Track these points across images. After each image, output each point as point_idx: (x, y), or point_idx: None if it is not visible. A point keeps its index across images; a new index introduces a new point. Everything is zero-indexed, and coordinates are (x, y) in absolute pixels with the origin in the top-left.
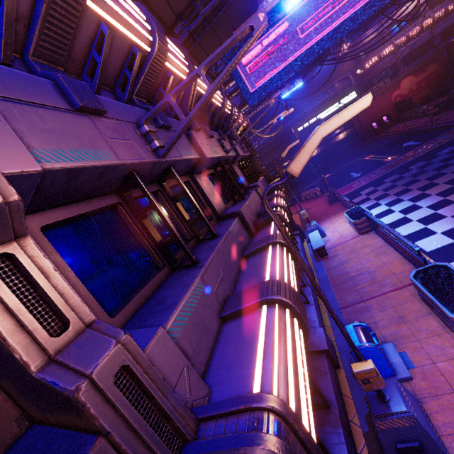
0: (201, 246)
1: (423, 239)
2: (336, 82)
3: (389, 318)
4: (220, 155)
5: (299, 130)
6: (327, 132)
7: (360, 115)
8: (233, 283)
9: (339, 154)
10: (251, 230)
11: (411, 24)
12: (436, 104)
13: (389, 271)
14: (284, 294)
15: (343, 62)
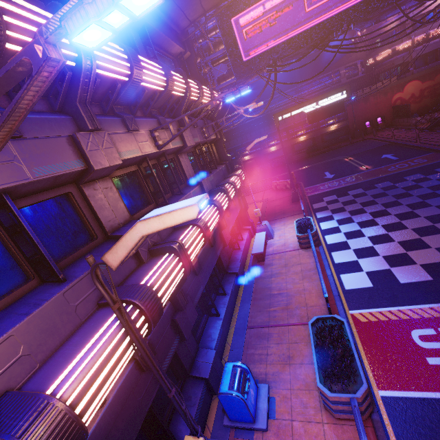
0: (32, 295)
1: (349, 273)
2: (343, 68)
3: (280, 355)
4: (143, 154)
5: (280, 119)
6: (147, 231)
7: (357, 110)
8: (44, 357)
9: (326, 145)
10: (141, 258)
11: (436, 21)
12: (430, 119)
13: (304, 300)
14: (33, 434)
15: (345, 52)
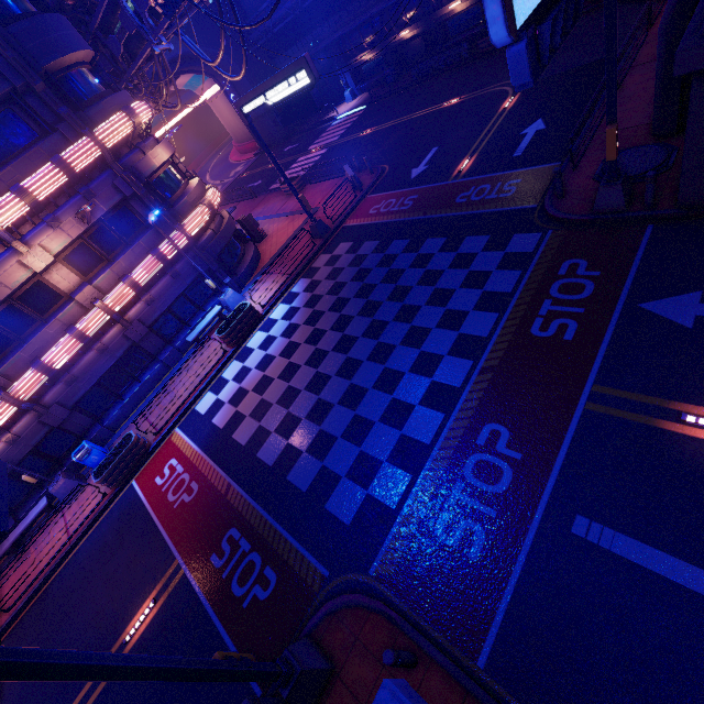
0: None
1: (212, 394)
2: None
3: None
4: None
5: (245, 112)
6: None
7: None
8: None
9: None
10: None
11: None
12: None
13: (171, 406)
14: None
15: None
